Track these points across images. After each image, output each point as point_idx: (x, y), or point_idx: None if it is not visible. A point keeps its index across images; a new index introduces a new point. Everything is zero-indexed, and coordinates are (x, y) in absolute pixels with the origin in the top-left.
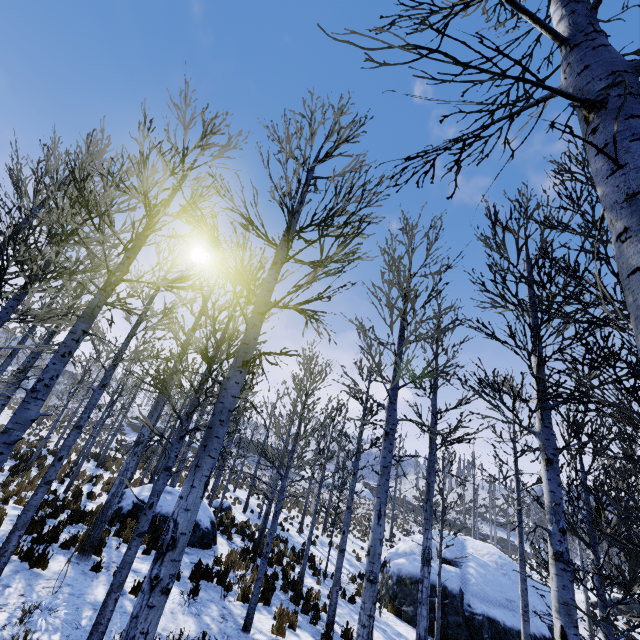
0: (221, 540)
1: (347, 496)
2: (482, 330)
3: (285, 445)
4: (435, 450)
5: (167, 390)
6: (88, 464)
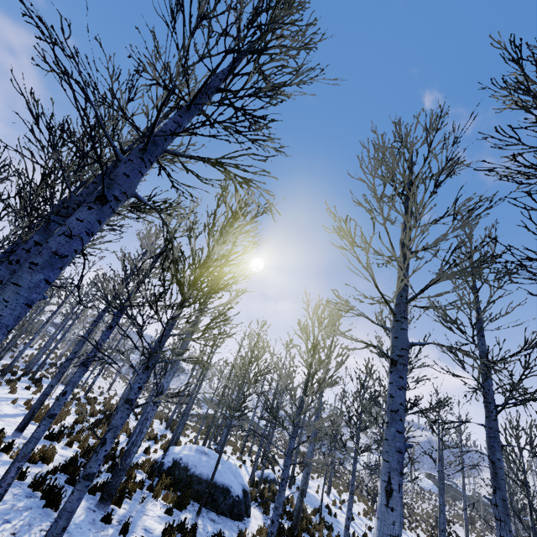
0: (257, 513)
1: (408, 487)
2: (527, 175)
3: (292, 400)
4: (495, 413)
5: (145, 321)
6: (160, 426)
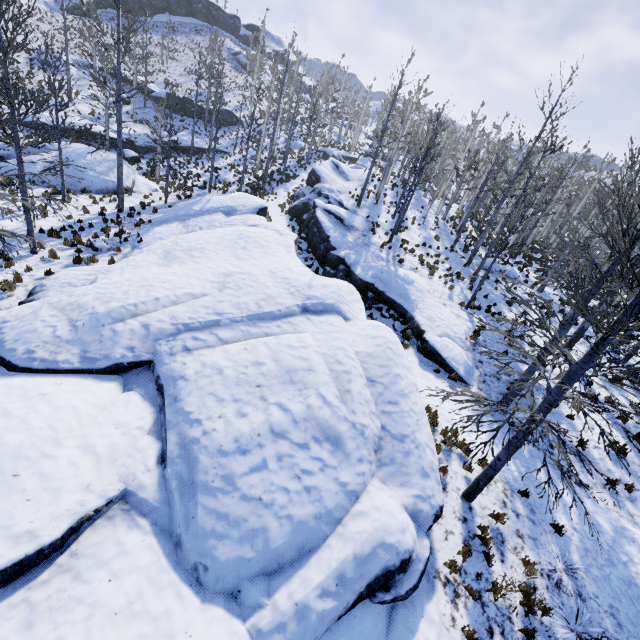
0: None
1: None
2: None
3: None
4: None
5: None
6: None
